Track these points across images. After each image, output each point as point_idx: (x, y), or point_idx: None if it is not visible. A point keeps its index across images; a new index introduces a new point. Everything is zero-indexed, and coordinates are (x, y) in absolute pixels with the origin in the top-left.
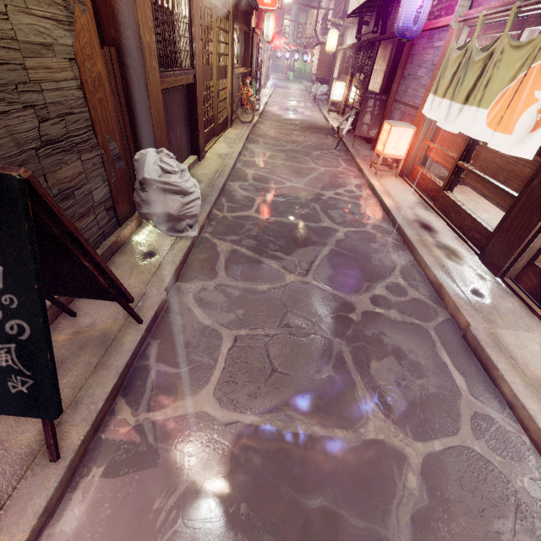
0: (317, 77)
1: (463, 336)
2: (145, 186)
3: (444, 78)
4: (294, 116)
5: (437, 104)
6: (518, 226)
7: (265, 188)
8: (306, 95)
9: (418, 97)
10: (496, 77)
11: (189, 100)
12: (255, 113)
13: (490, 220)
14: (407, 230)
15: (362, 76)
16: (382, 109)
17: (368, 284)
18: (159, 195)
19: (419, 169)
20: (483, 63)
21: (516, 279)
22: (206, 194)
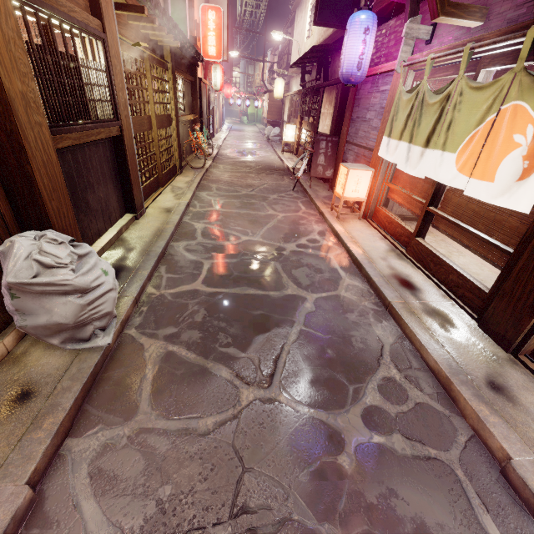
0: (268, 120)
1: (502, 472)
2: (14, 291)
3: (397, 120)
4: (249, 157)
5: (394, 146)
6: (525, 291)
7: (216, 247)
8: (260, 136)
9: (370, 139)
10: (459, 119)
11: (117, 153)
12: (208, 158)
13: (469, 264)
14: (386, 291)
15: (310, 119)
16: (335, 150)
17: (354, 387)
18: (40, 300)
19: (383, 211)
20: (439, 106)
21: (532, 356)
22: (137, 267)
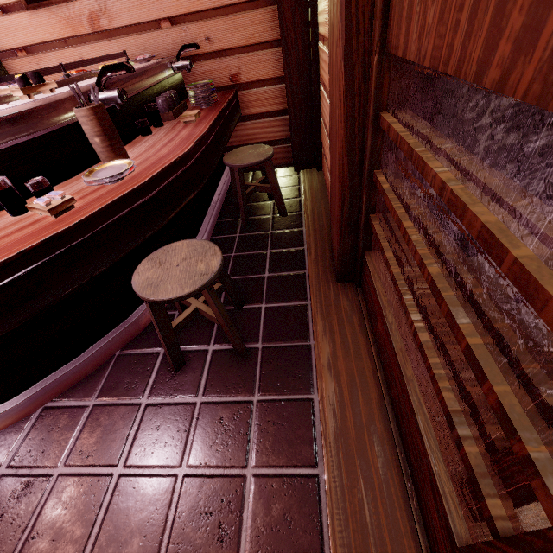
0: None
1: None
2: None
3: None
4: None
5: None
6: None
7: None
8: None
9: None
10: None
11: None
12: None
13: None
14: None
15: None
16: None
17: None
18: None
19: None
20: None
21: None
22: None
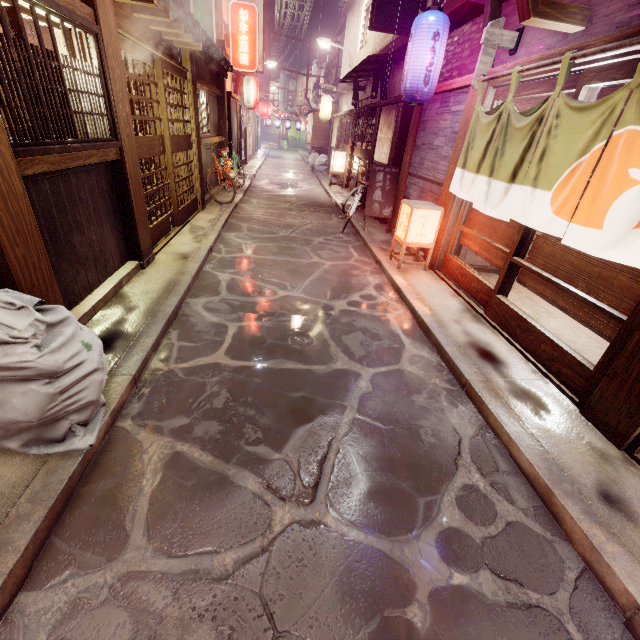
0: (313, 146)
1: (628, 625)
2: None
3: (473, 148)
4: (289, 191)
5: (469, 181)
6: None
7: (246, 305)
8: (303, 165)
9: (439, 171)
10: (555, 148)
11: (116, 183)
12: (238, 190)
13: (562, 329)
14: (462, 365)
15: (364, 145)
16: (394, 184)
17: (426, 501)
18: None
19: (455, 261)
20: (529, 131)
21: None
22: (139, 334)
